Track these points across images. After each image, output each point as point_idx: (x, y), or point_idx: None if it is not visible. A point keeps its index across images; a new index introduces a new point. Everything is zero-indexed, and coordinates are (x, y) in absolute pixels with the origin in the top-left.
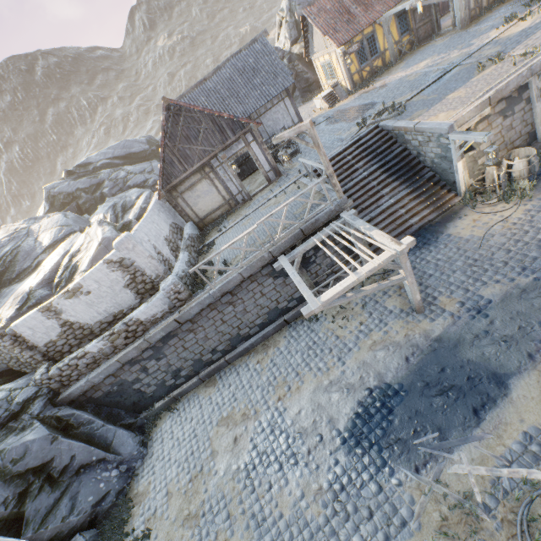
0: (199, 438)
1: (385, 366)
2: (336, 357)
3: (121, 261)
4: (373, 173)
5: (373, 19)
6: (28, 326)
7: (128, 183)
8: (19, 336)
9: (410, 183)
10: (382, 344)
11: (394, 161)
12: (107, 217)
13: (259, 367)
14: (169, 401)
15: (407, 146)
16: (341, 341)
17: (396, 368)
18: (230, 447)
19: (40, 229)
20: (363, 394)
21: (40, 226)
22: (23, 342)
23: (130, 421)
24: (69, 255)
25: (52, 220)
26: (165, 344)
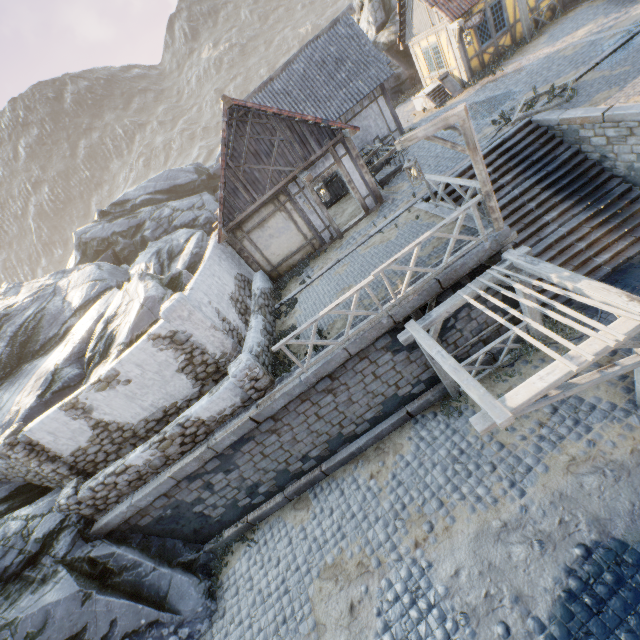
0: (292, 595)
1: (605, 505)
2: (505, 481)
3: (172, 336)
4: (527, 191)
5: None
6: (47, 430)
7: (175, 223)
8: (35, 444)
9: (590, 203)
10: (589, 464)
11: (561, 171)
12: (150, 267)
13: (374, 485)
14: (243, 527)
15: (582, 147)
16: (508, 452)
17: (628, 511)
18: (344, 621)
19: (70, 285)
20: (574, 555)
21: (69, 281)
22: (41, 452)
23: (190, 557)
24: (103, 321)
25: (84, 273)
26: (236, 451)
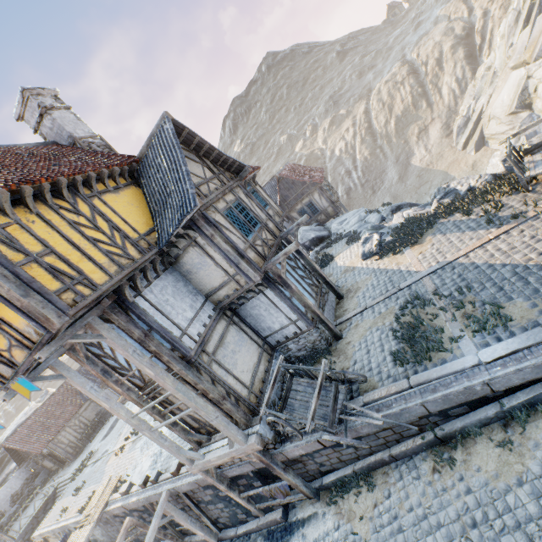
0: None
1: None
2: None
3: None
4: None
5: None
6: None
7: None
8: None
9: None
10: None
11: None
12: None
13: None
14: None
15: None
16: None
17: None
18: None
19: None
20: None
21: None
22: None
23: None
24: None
25: None
26: None
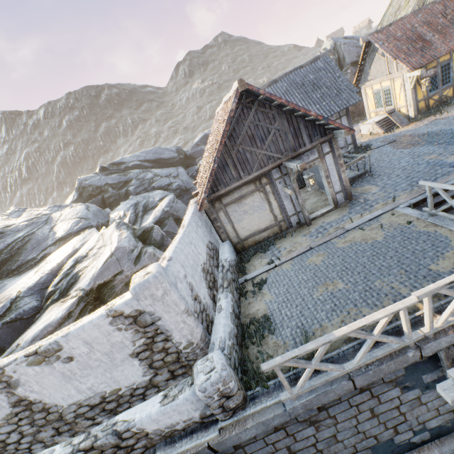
0: None
1: None
2: None
3: (136, 315)
4: None
5: (453, 46)
6: None
7: (153, 184)
8: None
9: None
10: None
11: None
12: (127, 215)
13: None
14: None
15: None
16: None
17: None
18: None
19: (60, 218)
20: None
21: (60, 214)
22: None
23: None
24: (74, 259)
25: (74, 210)
26: None
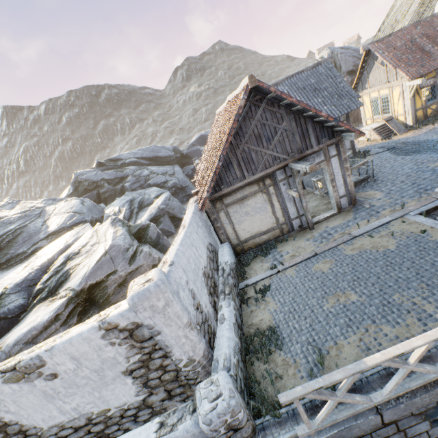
0: None
1: None
2: None
3: (132, 328)
4: None
5: None
6: None
7: (149, 181)
8: None
9: None
10: None
11: None
12: (122, 211)
13: None
14: None
15: None
16: None
17: None
18: None
19: (54, 211)
20: None
21: (55, 208)
22: None
23: None
24: (65, 256)
25: (69, 204)
26: None
